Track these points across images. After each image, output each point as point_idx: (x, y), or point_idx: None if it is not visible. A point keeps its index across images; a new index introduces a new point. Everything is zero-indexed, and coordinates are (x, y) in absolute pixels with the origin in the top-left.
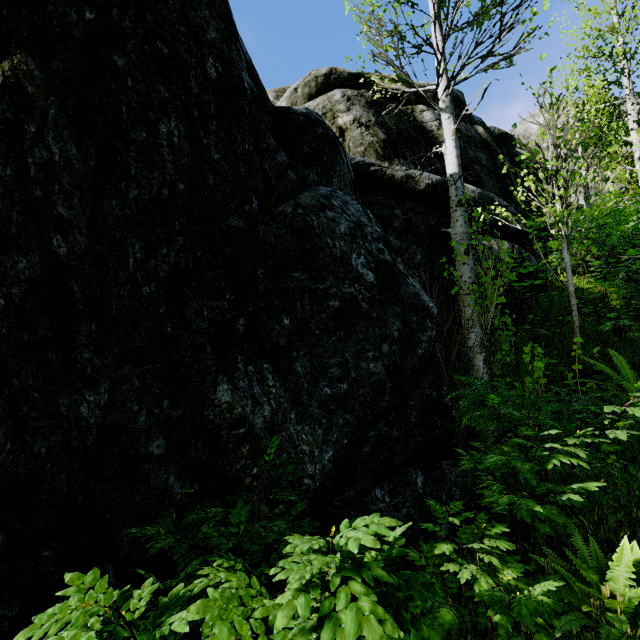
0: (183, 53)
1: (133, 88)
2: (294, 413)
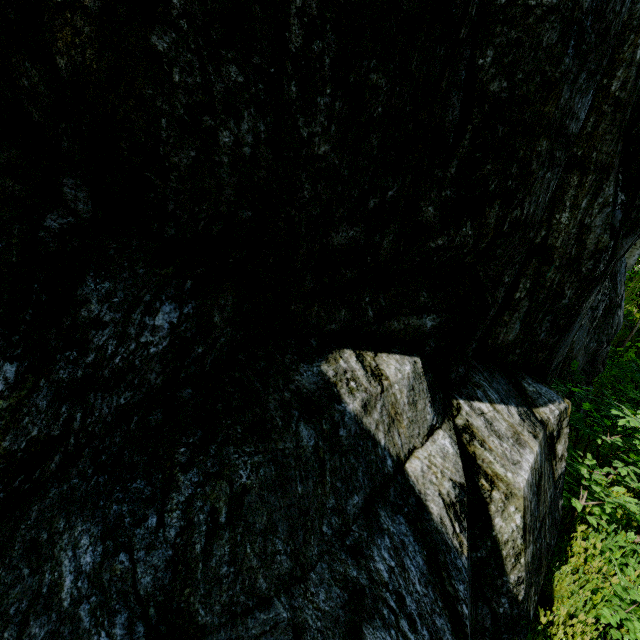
0: None
1: None
2: (581, 352)
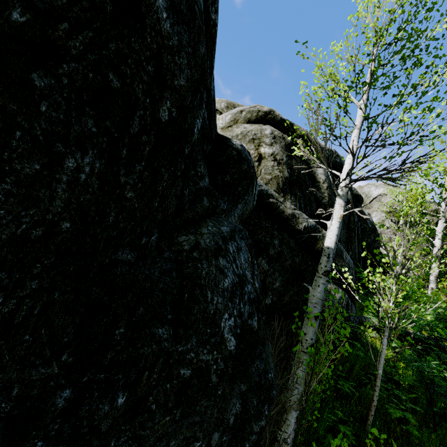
0: (138, 91)
1: (46, 113)
2: None
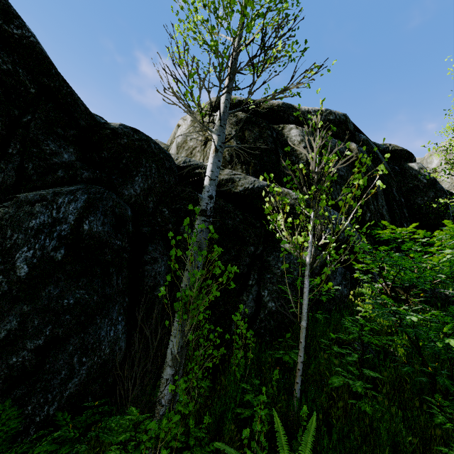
0: None
1: None
2: None
